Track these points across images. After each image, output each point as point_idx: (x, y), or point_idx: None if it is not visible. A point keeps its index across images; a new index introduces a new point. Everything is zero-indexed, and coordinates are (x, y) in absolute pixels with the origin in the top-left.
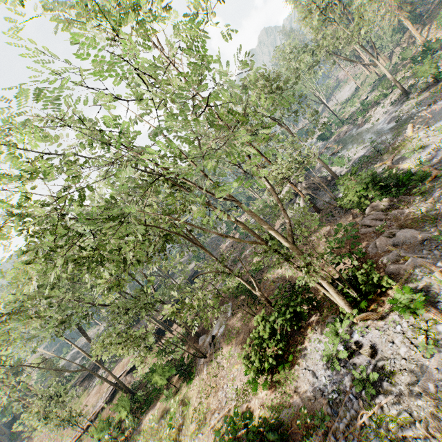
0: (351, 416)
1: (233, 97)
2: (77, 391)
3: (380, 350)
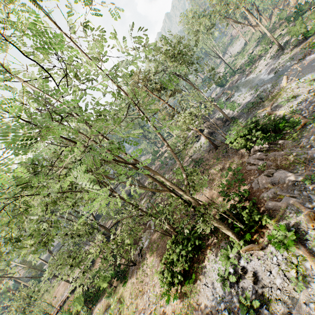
0: None
1: (146, 59)
2: (51, 281)
3: (260, 277)
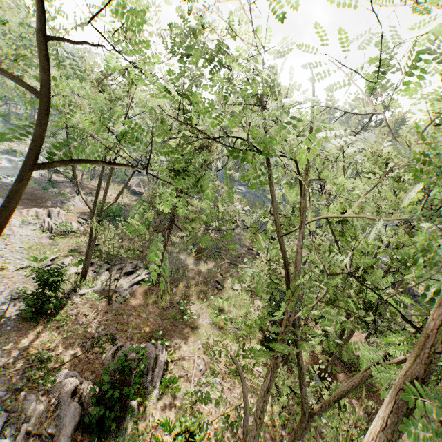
0: None
1: None
2: None
3: None
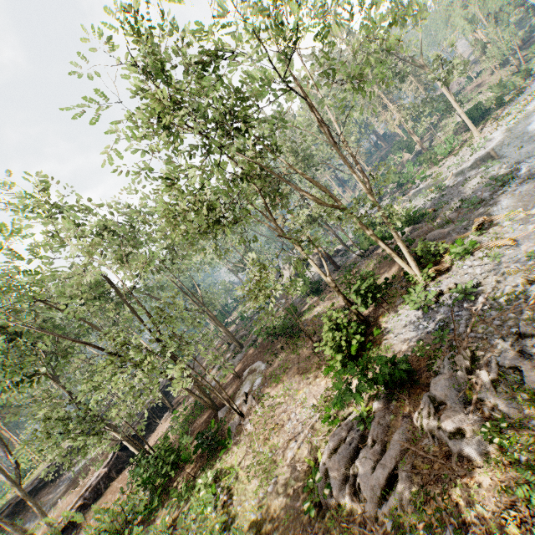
0: (465, 320)
1: None
2: None
3: (460, 283)
